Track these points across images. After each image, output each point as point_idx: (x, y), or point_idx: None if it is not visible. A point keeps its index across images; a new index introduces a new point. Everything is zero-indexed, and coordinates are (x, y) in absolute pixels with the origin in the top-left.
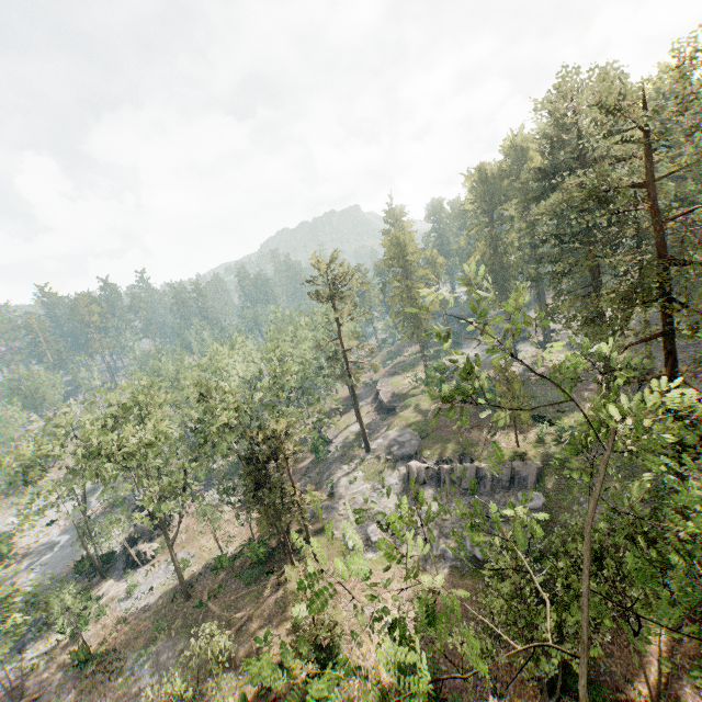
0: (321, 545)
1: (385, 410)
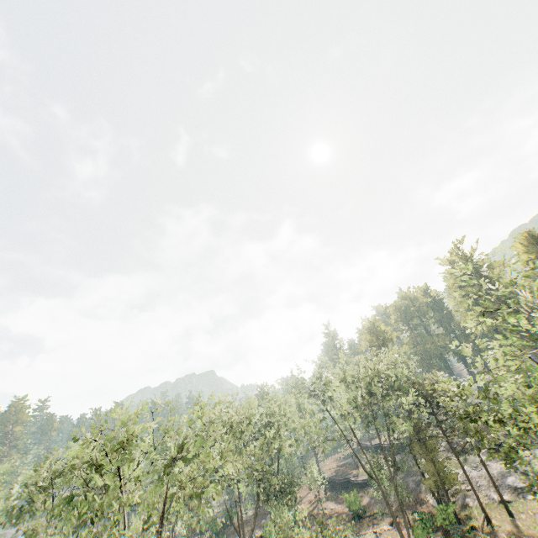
0: (481, 511)
1: (403, 447)
